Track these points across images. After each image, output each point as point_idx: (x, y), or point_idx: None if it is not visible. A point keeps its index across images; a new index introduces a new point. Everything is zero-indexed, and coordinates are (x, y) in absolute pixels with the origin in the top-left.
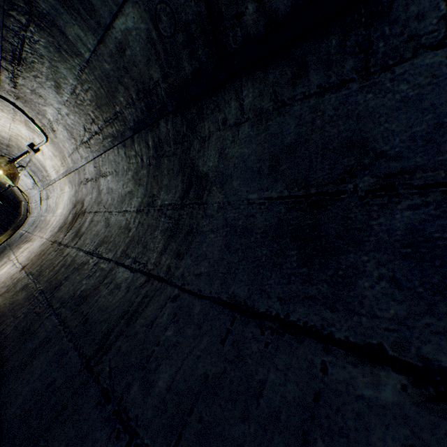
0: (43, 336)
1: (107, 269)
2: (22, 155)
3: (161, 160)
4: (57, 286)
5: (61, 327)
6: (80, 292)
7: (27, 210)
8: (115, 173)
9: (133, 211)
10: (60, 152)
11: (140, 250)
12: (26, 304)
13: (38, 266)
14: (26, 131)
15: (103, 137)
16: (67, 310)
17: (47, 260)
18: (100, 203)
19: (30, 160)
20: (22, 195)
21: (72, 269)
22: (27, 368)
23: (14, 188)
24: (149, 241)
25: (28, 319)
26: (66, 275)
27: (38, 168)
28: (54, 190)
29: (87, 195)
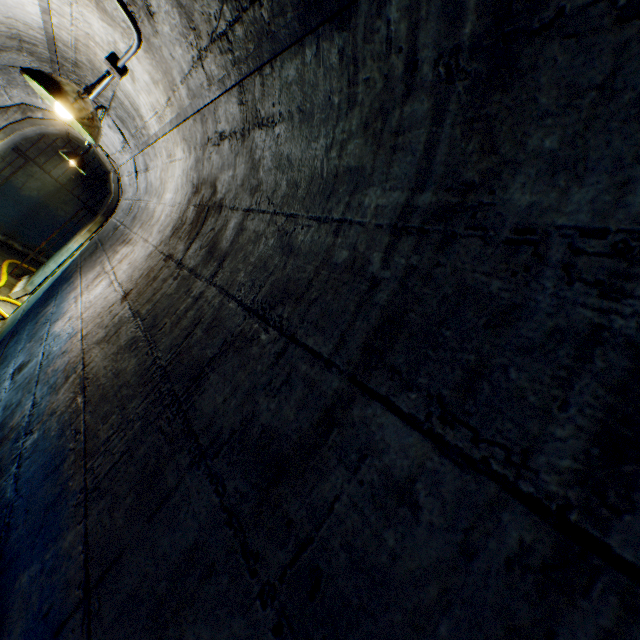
0: (191, 534)
1: (328, 393)
2: (99, 80)
3: (522, 57)
4: (194, 374)
5: (234, 537)
6: (260, 434)
7: (118, 187)
8: (299, 117)
9: (373, 228)
10: (164, 73)
11: (456, 377)
12: (141, 394)
13: (149, 302)
14: (99, 24)
15: (272, 9)
16: (236, 477)
17: (161, 294)
18: (257, 191)
19: (113, 95)
20: (109, 161)
21: (221, 341)
22: (170, 639)
23: (97, 149)
24: (494, 355)
25: (150, 443)
26: (209, 353)
27: (126, 112)
28: (156, 155)
29: (222, 169)
